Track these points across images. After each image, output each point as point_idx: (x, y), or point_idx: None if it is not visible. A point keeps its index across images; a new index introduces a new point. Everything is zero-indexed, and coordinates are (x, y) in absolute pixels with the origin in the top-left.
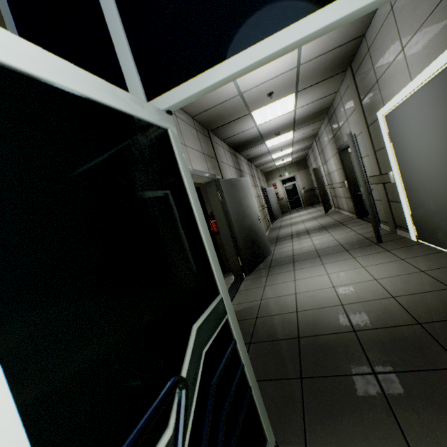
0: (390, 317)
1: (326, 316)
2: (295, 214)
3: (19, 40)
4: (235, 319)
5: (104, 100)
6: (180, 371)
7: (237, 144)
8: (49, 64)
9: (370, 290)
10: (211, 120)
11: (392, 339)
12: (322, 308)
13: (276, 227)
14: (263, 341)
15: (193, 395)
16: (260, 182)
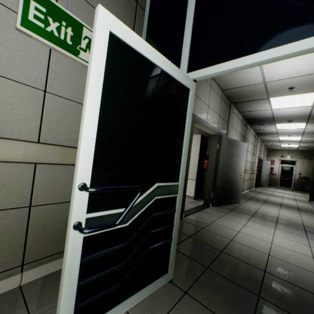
0: (303, 282)
1: (250, 253)
2: (279, 190)
3: (142, 40)
4: (181, 201)
5: (163, 68)
6: (142, 194)
7: (250, 118)
8: (148, 50)
9: (301, 260)
10: (236, 96)
11: (290, 291)
12: (251, 248)
13: (257, 191)
14: (198, 240)
15: (142, 208)
16: (260, 154)
